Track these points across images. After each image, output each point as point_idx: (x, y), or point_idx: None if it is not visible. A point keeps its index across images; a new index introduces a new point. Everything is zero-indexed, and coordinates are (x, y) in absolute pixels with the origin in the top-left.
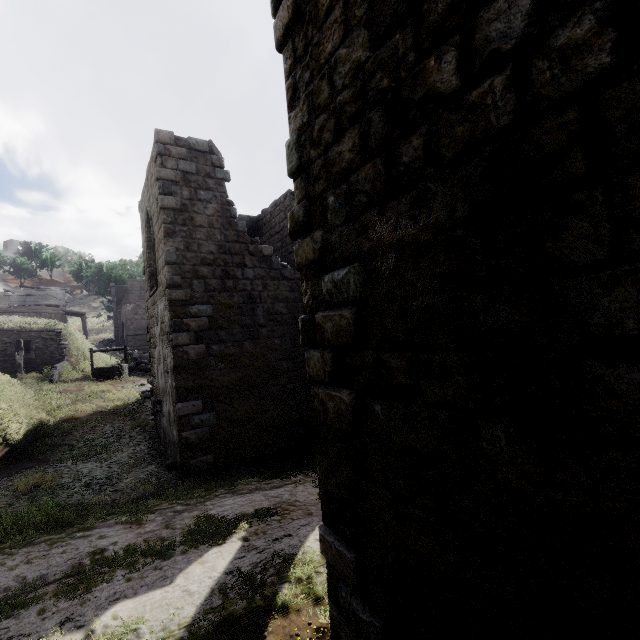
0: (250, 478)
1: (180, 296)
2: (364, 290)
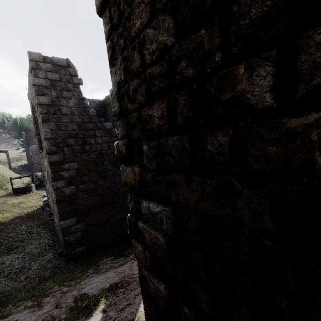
0: (107, 258)
1: (56, 159)
2: (174, 230)
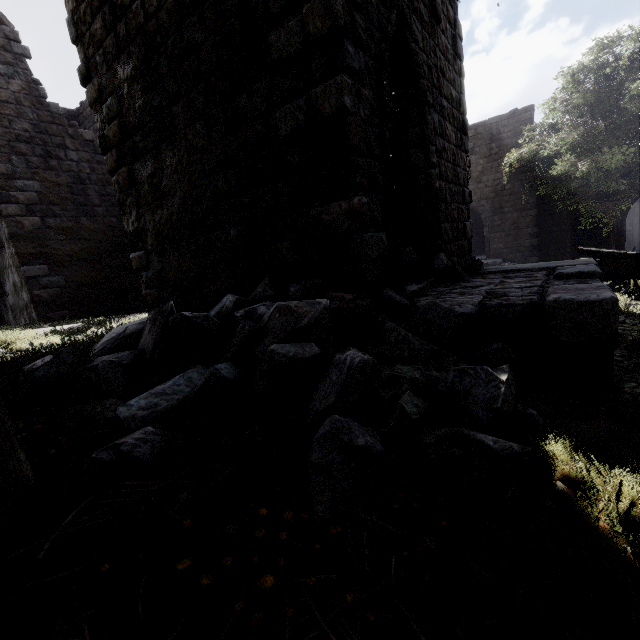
0: None
1: (0, 169)
2: (120, 106)
